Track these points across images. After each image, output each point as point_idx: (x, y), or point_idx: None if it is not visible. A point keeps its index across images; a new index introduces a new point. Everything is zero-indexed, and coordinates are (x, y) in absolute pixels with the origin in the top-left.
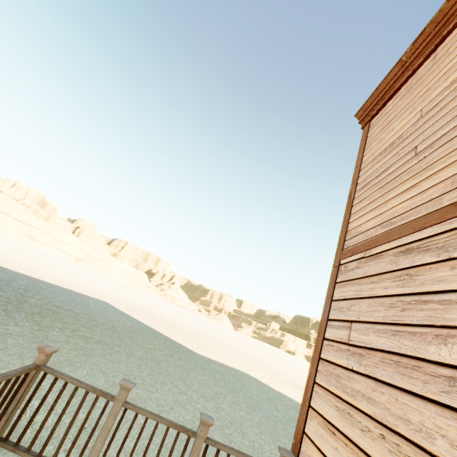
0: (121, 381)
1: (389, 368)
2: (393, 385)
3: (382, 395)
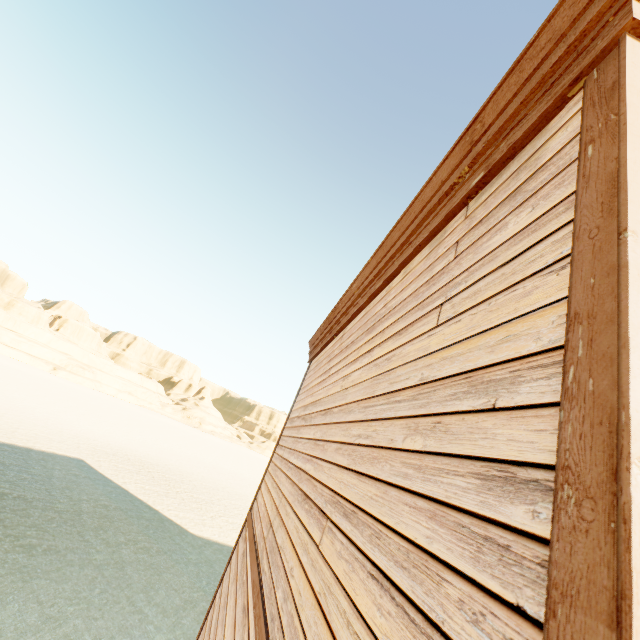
0: None
1: None
2: None
3: None
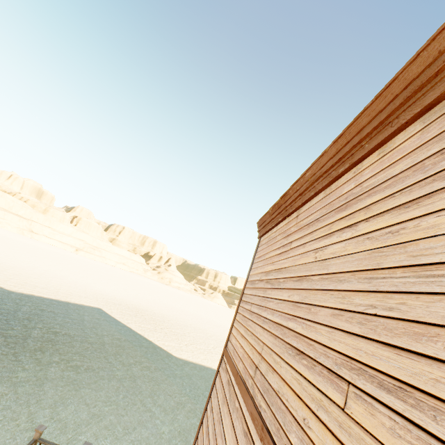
0: None
1: None
2: None
3: None
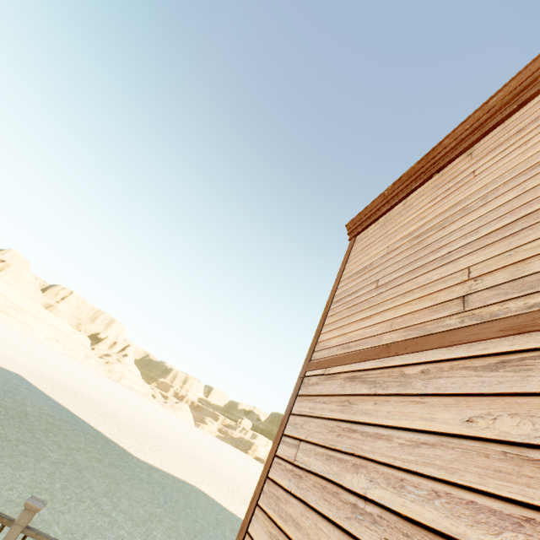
0: (28, 500)
1: (317, 493)
2: (317, 511)
3: (307, 521)
